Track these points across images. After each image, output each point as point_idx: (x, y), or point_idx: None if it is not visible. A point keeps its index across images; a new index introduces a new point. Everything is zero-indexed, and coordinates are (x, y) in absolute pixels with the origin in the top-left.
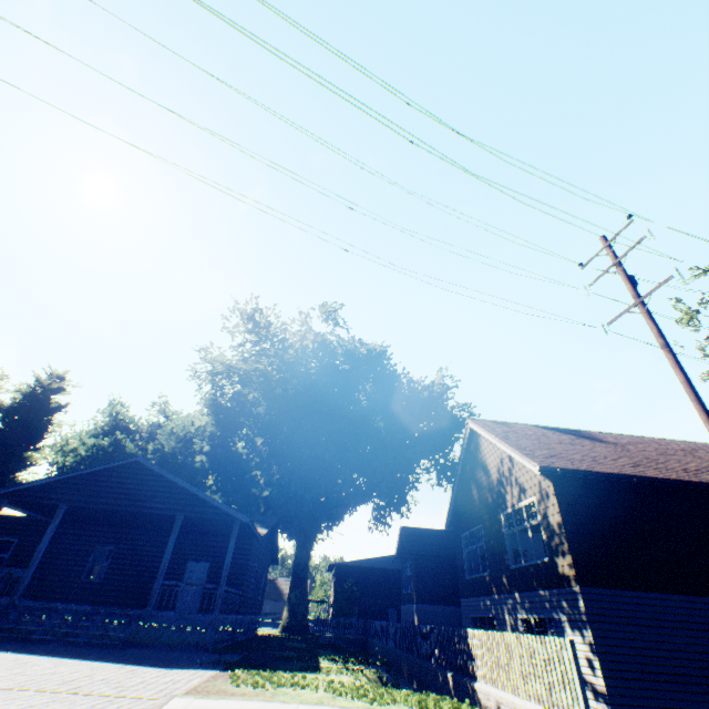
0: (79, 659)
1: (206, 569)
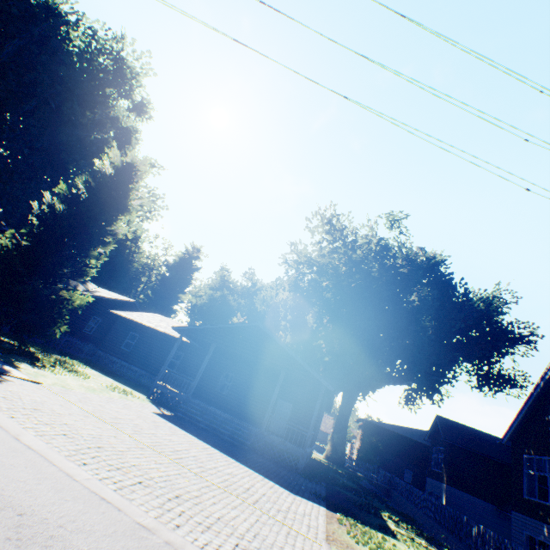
0: (235, 460)
1: (290, 408)
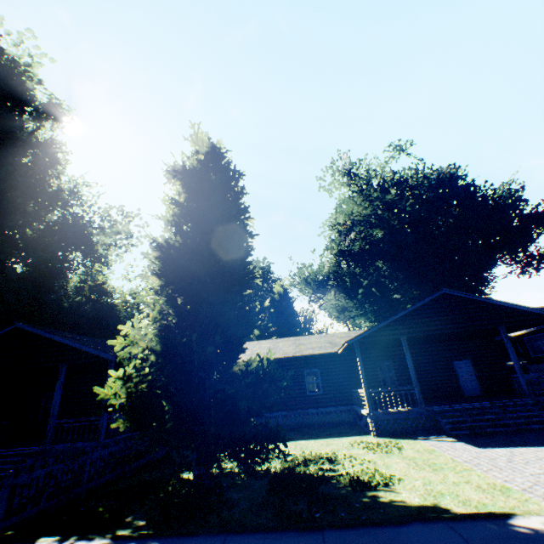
0: None
1: (469, 365)
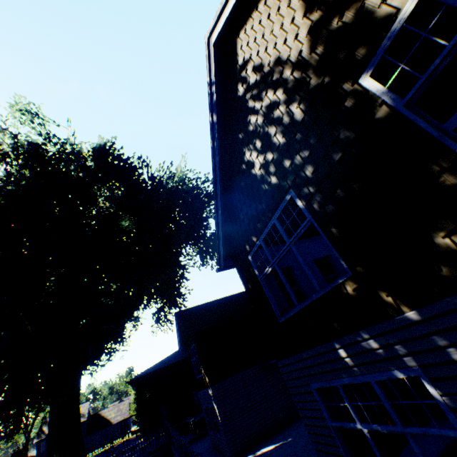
0: None
1: None
